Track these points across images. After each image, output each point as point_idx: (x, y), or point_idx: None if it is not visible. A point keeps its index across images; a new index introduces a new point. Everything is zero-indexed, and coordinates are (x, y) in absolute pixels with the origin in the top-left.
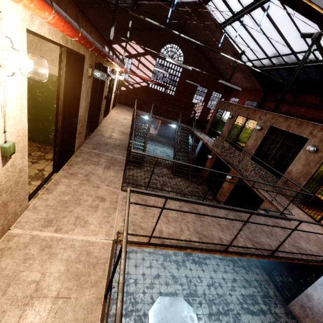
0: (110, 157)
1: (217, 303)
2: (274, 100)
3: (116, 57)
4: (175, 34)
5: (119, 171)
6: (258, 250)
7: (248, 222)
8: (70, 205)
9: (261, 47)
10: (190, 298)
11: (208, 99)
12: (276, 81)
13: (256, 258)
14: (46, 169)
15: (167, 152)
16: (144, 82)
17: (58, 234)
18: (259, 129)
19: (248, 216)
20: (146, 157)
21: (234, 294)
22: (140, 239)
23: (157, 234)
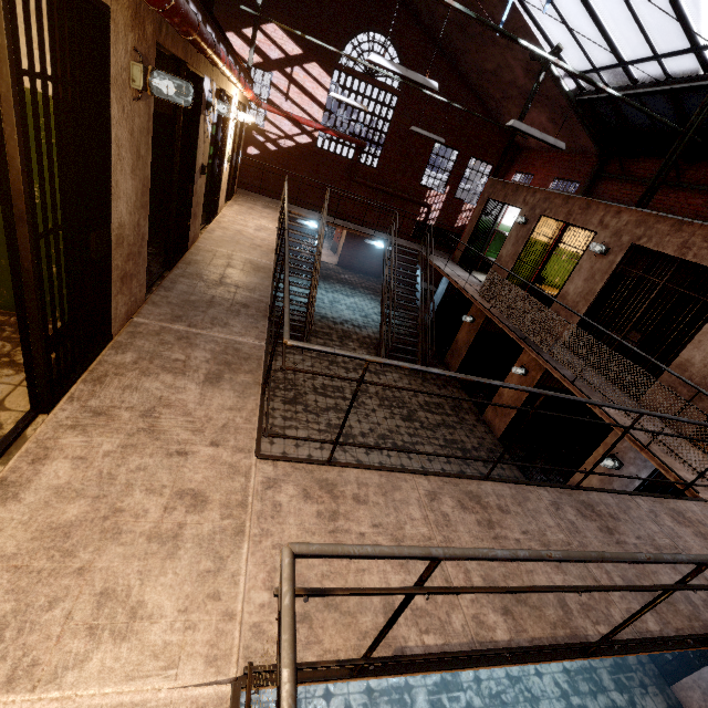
0: (222, 342)
1: (509, 701)
2: (625, 178)
3: (228, 55)
4: (381, 5)
5: (248, 390)
6: (665, 623)
7: (687, 589)
8: (81, 543)
9: (606, 35)
10: (443, 697)
11: (459, 177)
12: (634, 127)
13: (665, 651)
14: (10, 404)
15: (364, 307)
16: (304, 134)
17: (20, 696)
18: (599, 254)
19: (608, 501)
20: (315, 323)
21: (547, 673)
22: (326, 658)
23: (379, 622)
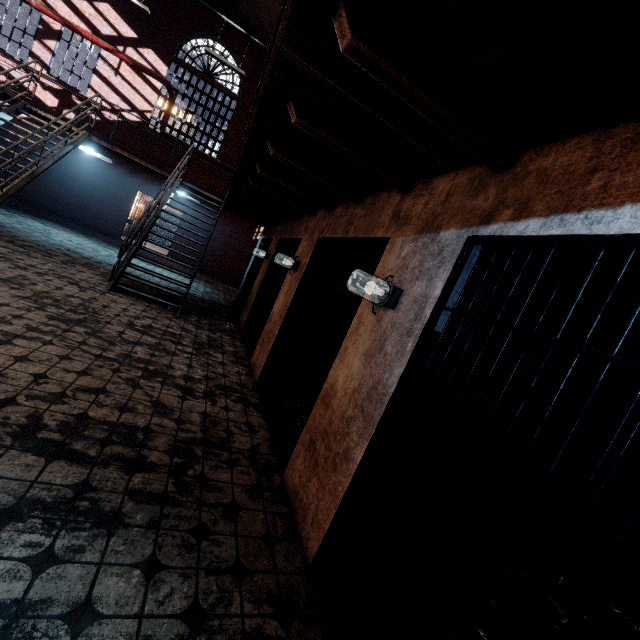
0: None
1: None
2: None
3: None
4: (221, 21)
5: None
6: None
7: None
8: None
9: None
10: None
11: None
12: None
13: None
14: None
15: (163, 273)
16: (135, 112)
17: None
18: None
19: None
20: (44, 245)
21: None
22: None
23: None
